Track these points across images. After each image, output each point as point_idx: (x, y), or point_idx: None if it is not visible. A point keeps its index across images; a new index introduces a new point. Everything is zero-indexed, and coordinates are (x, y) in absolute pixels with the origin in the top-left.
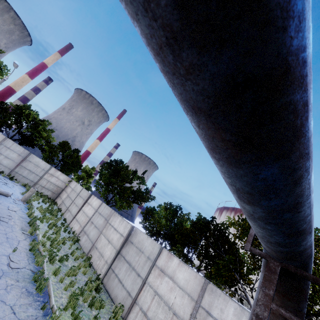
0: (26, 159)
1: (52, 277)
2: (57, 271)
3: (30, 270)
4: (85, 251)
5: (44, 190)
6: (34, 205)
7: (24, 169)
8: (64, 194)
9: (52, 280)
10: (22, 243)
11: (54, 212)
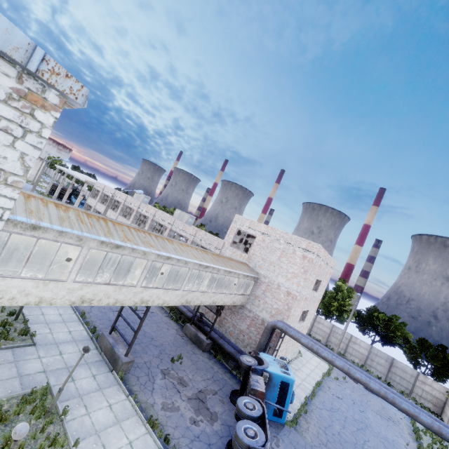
0: (392, 365)
1: None
2: None
3: None
4: None
5: (423, 400)
6: None
7: (395, 374)
8: (447, 409)
9: None
10: (411, 443)
11: None
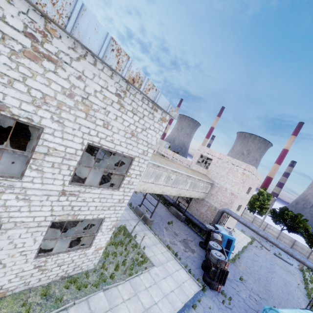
0: (294, 244)
1: None
2: None
3: (305, 292)
4: None
5: None
6: (306, 274)
7: (295, 250)
8: None
9: None
10: (301, 284)
11: None
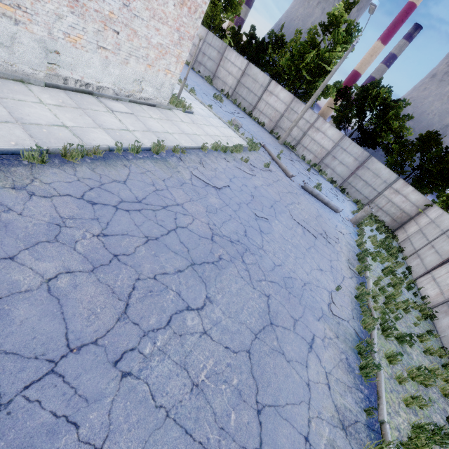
0: (363, 165)
1: (383, 361)
2: (393, 357)
3: (353, 328)
4: (445, 346)
5: (381, 213)
6: (365, 231)
7: (359, 179)
8: (412, 225)
9: (384, 368)
10: (346, 282)
11: (393, 251)
